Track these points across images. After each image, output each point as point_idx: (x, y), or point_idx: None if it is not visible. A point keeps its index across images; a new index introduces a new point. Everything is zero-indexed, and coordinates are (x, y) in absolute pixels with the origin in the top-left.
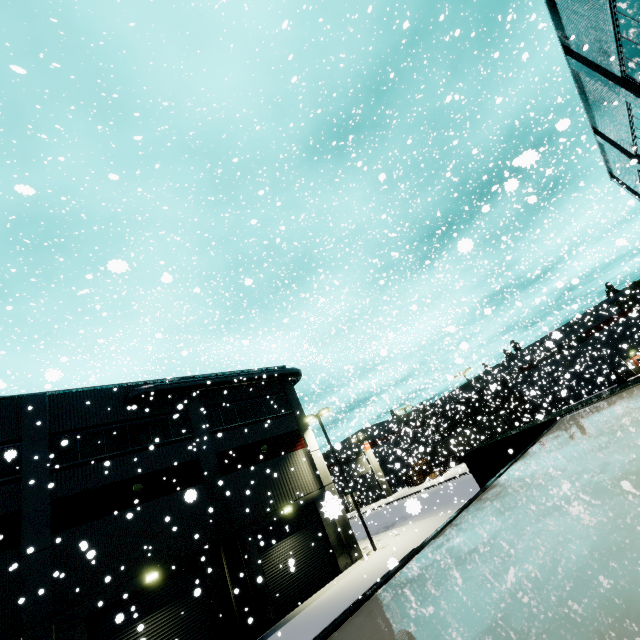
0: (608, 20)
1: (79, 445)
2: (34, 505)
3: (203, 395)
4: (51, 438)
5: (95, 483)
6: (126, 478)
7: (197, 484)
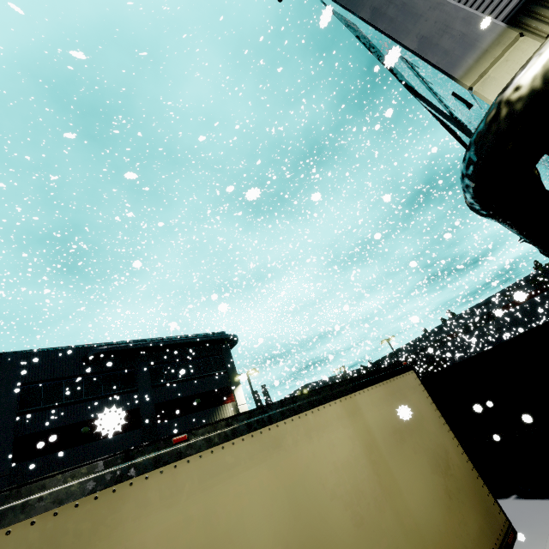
0: (420, 82)
1: (43, 394)
2: (0, 440)
3: (150, 355)
4: (21, 387)
5: (51, 425)
6: (77, 422)
7: (136, 429)
